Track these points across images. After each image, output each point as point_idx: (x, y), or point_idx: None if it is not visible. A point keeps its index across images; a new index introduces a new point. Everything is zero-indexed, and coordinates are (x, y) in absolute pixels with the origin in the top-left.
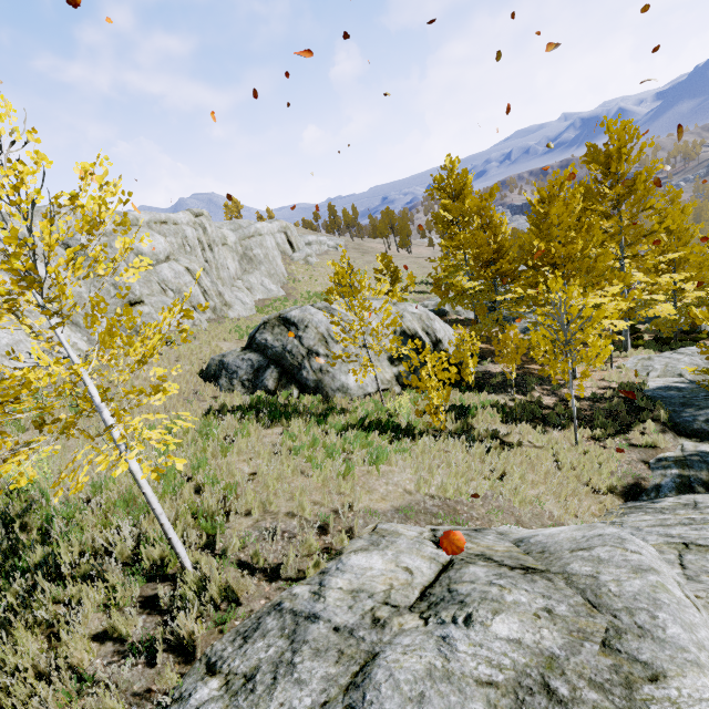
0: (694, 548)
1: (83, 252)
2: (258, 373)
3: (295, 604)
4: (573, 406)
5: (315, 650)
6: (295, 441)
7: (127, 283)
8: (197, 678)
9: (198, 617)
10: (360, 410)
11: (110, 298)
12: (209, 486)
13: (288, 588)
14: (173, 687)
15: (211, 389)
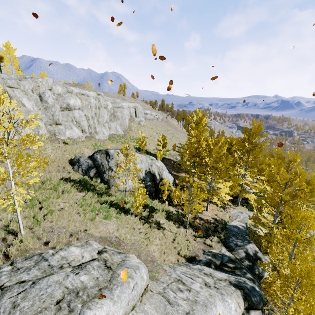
0: (179, 282)
1: (45, 99)
2: (89, 169)
3: (45, 255)
4: (187, 222)
5: (39, 268)
6: (84, 201)
7: (58, 115)
8: (7, 265)
9: (17, 249)
10: (115, 197)
11: (49, 119)
12: (44, 208)
13: (49, 250)
14: (0, 265)
15: (69, 168)
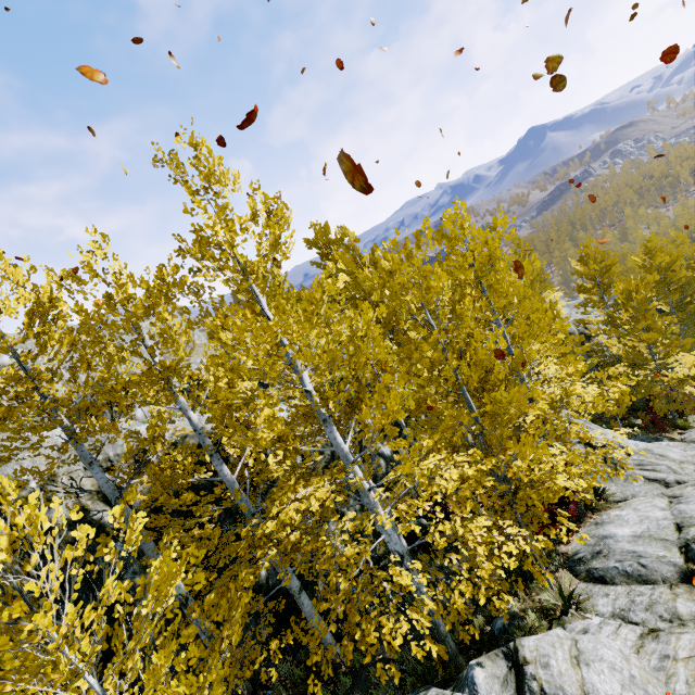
0: None
1: None
2: None
3: None
4: None
5: None
6: None
7: None
8: None
9: None
10: None
11: None
12: None
13: None
14: None
15: None
